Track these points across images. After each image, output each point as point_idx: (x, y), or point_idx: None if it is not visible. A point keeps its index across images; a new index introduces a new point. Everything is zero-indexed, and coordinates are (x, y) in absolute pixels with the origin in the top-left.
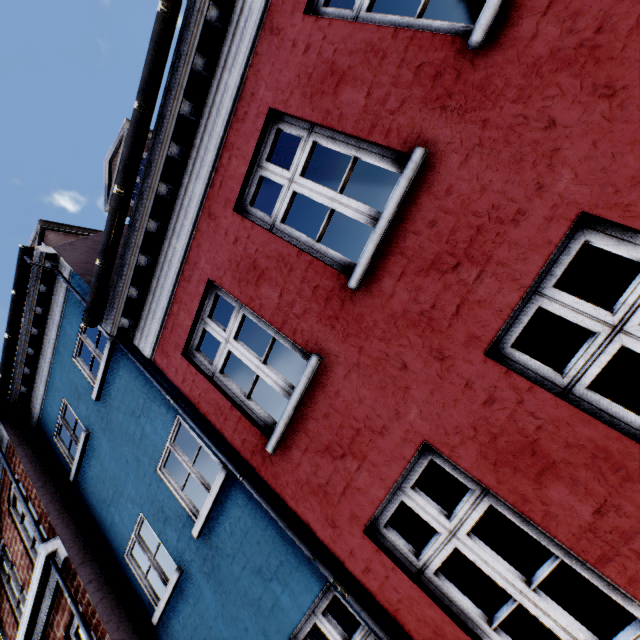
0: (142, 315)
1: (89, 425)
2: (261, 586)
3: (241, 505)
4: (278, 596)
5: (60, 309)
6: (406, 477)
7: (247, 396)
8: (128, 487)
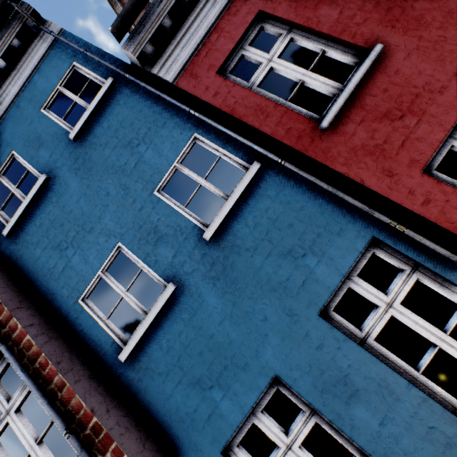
0: (169, 46)
1: (51, 170)
2: (290, 266)
3: (271, 196)
4: (312, 269)
5: (34, 64)
6: (456, 127)
7: (288, 100)
8: (103, 220)
